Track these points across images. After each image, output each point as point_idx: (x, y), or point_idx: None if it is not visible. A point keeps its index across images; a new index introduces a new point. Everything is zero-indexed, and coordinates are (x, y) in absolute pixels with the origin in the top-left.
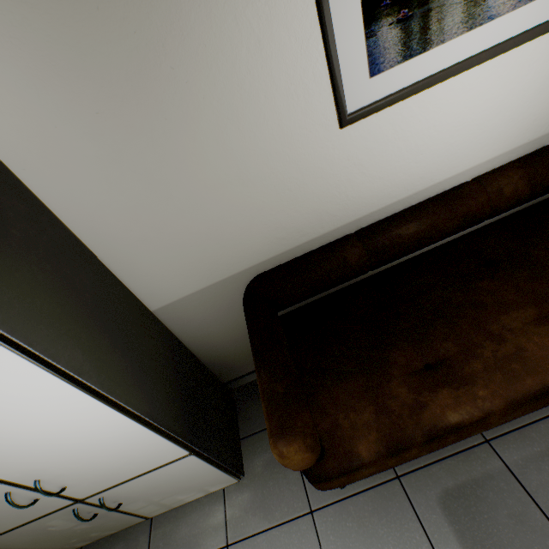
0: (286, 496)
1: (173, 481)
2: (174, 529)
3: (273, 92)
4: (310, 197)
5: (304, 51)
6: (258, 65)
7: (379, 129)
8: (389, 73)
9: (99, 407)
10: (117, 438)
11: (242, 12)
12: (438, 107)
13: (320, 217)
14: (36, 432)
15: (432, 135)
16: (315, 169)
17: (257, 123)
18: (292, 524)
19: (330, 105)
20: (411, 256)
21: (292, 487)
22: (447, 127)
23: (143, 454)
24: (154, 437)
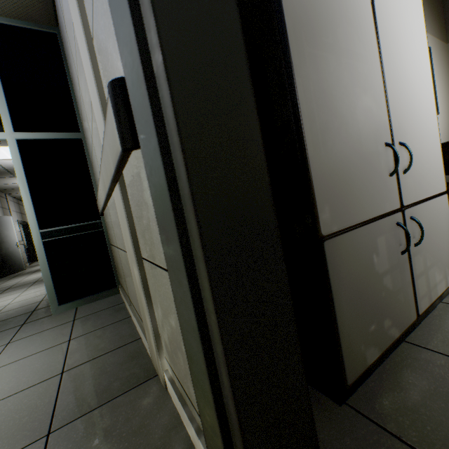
0: None
1: (437, 232)
2: (448, 334)
3: None
4: None
5: None
6: None
7: None
8: None
9: (432, 97)
10: (431, 134)
11: None
12: None
13: None
14: (414, 91)
15: None
16: None
17: None
18: None
19: None
20: None
21: None
22: None
23: (434, 166)
24: (439, 150)
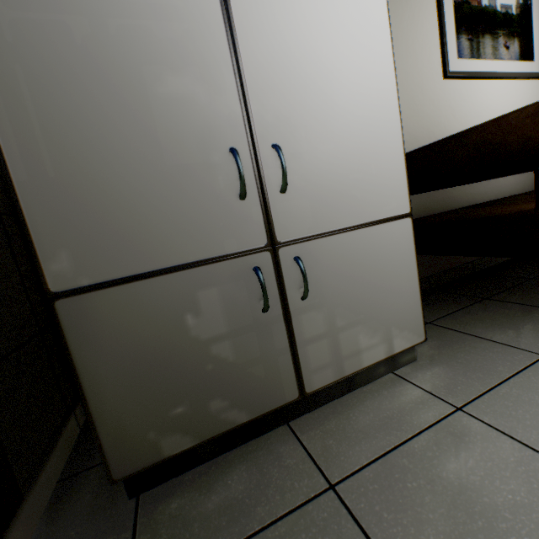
0: (495, 356)
1: (373, 277)
2: (344, 423)
3: (415, 42)
4: (425, 117)
5: (430, 31)
6: (411, 26)
7: (460, 91)
8: (465, 61)
9: (387, 61)
10: (374, 124)
11: (409, 1)
12: (485, 94)
13: (429, 136)
14: (331, 55)
15: (484, 109)
16: (429, 98)
17: (406, 54)
18: (532, 369)
19: (439, 64)
20: (479, 202)
21: (493, 350)
22: (490, 108)
23: (377, 176)
24: (398, 148)
